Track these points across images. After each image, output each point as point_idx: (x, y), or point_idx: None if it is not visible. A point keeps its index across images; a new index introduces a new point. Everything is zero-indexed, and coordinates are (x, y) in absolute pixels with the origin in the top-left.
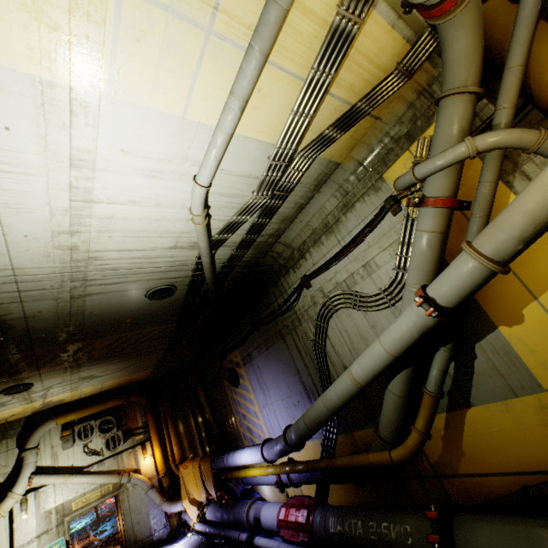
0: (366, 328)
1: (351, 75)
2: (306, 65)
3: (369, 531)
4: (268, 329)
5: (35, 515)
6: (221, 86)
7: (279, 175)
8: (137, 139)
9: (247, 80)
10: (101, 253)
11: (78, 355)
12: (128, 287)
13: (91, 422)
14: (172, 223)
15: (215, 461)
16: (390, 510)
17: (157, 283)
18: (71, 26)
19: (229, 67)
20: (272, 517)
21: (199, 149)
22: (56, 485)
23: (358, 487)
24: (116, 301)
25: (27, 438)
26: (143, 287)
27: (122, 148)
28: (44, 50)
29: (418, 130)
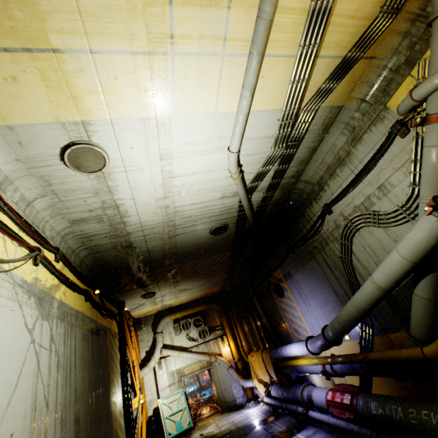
0: (388, 242)
1: (336, 36)
2: (294, 45)
3: (409, 416)
4: (301, 251)
5: (166, 372)
6: (236, 84)
7: (289, 130)
8: (191, 134)
9: (251, 75)
10: (181, 208)
11: (176, 275)
12: (198, 228)
13: (188, 319)
14: (219, 182)
15: (272, 352)
16: (431, 402)
17: (216, 224)
18: (153, 85)
19: (239, 70)
20: (321, 398)
21: (228, 129)
22: (174, 356)
23: (399, 383)
24: (193, 238)
25: (156, 326)
26: (207, 227)
27: (184, 142)
28: (142, 103)
29: (417, 54)
